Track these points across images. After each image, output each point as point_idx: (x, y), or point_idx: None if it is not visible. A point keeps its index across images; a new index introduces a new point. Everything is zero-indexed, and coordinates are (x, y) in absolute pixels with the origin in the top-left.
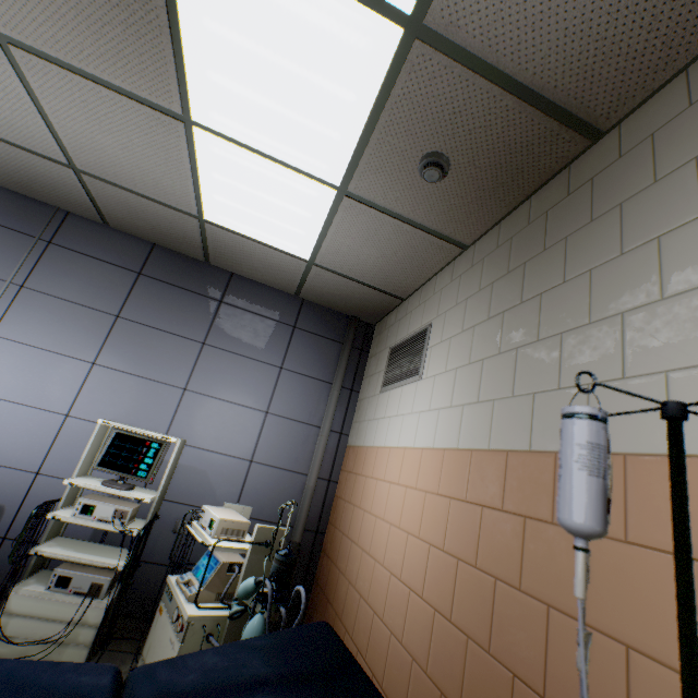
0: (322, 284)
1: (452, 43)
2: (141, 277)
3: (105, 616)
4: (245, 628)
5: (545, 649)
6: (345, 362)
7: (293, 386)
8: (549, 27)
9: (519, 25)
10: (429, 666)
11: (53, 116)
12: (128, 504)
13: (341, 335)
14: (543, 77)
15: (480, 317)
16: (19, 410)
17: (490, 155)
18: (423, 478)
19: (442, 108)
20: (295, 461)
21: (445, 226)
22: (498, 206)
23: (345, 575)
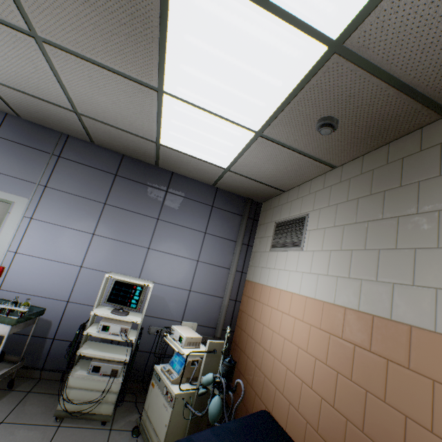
0: (231, 180)
1: (359, 56)
2: (117, 177)
3: (121, 387)
4: (211, 404)
5: (404, 440)
6: (244, 228)
7: (213, 244)
8: (434, 51)
9: (412, 49)
10: (319, 429)
11: (67, 83)
12: (126, 323)
13: (241, 210)
14: (420, 79)
15: (348, 220)
16: (53, 264)
17: (367, 120)
18: (308, 316)
19: (342, 93)
20: (215, 290)
21: (324, 155)
22: (365, 147)
23: (252, 360)
